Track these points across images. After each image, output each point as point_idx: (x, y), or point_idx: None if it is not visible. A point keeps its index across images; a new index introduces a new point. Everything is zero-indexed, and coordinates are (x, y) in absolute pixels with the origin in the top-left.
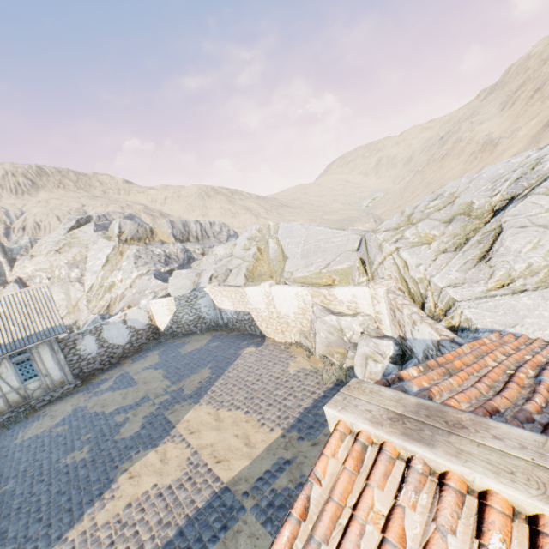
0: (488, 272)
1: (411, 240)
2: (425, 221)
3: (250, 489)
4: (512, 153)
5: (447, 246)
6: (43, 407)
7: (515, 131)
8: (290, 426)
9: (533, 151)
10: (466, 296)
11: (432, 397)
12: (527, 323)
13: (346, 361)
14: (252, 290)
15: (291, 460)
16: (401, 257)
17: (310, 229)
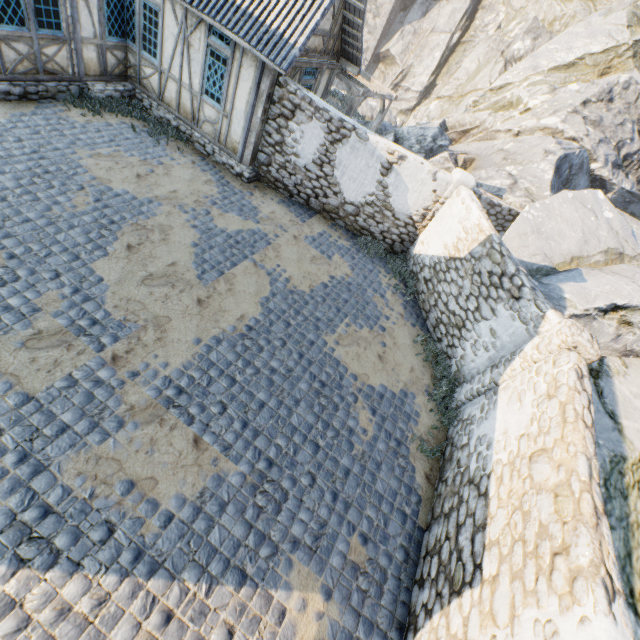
0: None
1: None
2: None
3: None
4: None
5: None
6: (189, 153)
7: None
8: None
9: None
10: None
11: None
12: None
13: None
14: None
15: None
16: None
17: None
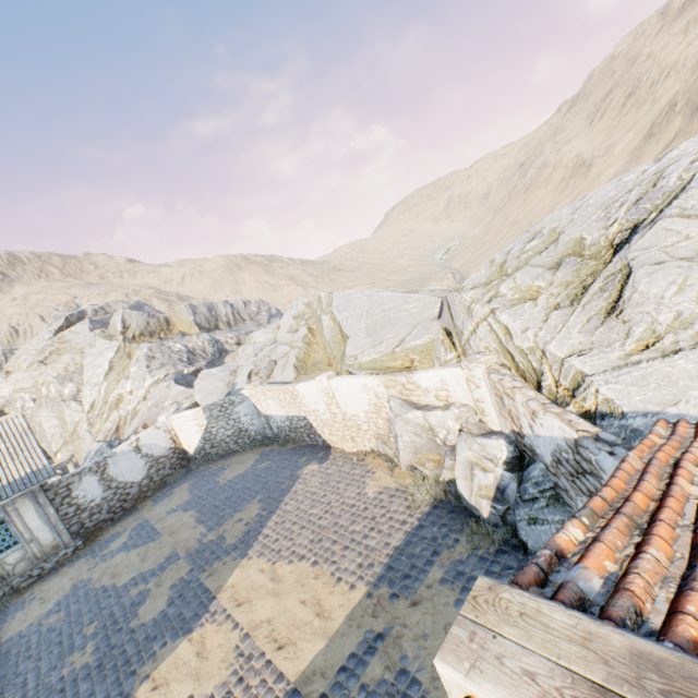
0: (623, 329)
1: (509, 297)
2: (523, 270)
3: (330, 688)
4: (611, 174)
5: (559, 300)
6: (30, 587)
7: (611, 148)
8: (377, 579)
9: (650, 164)
10: (598, 367)
11: (641, 609)
12: (694, 398)
13: (443, 473)
14: (305, 386)
15: (384, 633)
16: (500, 322)
17: (374, 296)
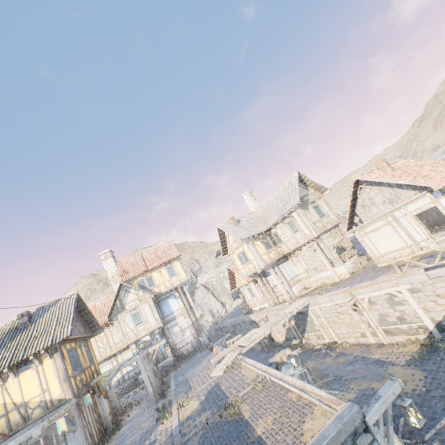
0: None
1: None
2: None
3: None
4: None
5: None
6: None
7: None
8: None
9: (444, 146)
10: None
11: None
12: None
13: None
14: None
15: None
16: None
17: None
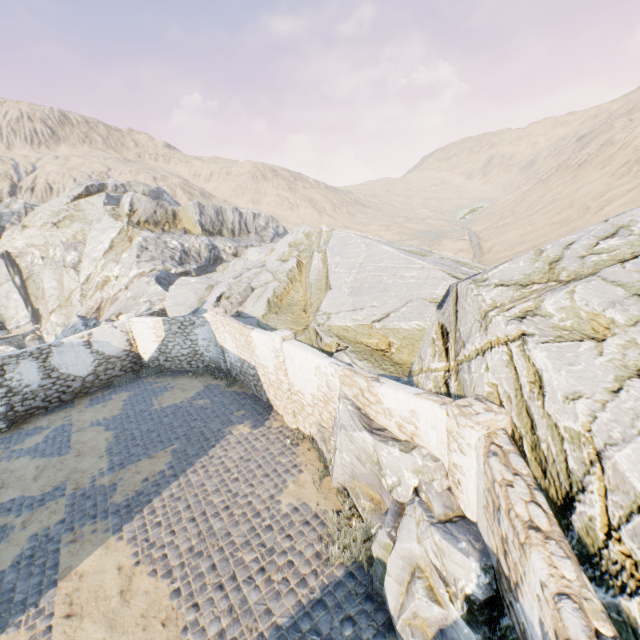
0: None
1: (556, 321)
2: (590, 282)
3: None
4: None
5: None
6: None
7: None
8: None
9: None
10: None
11: None
12: None
13: (373, 545)
14: (259, 337)
15: None
16: (530, 359)
17: (374, 247)
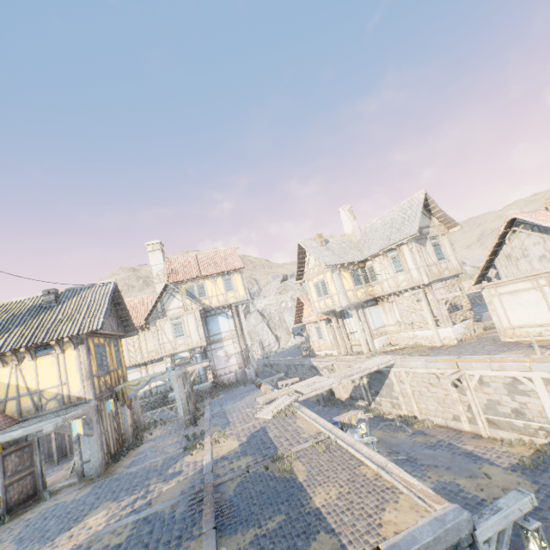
0: None
1: None
2: None
3: None
4: None
5: None
6: None
7: None
8: None
9: None
10: None
11: None
12: None
13: None
14: None
15: None
16: None
17: None
